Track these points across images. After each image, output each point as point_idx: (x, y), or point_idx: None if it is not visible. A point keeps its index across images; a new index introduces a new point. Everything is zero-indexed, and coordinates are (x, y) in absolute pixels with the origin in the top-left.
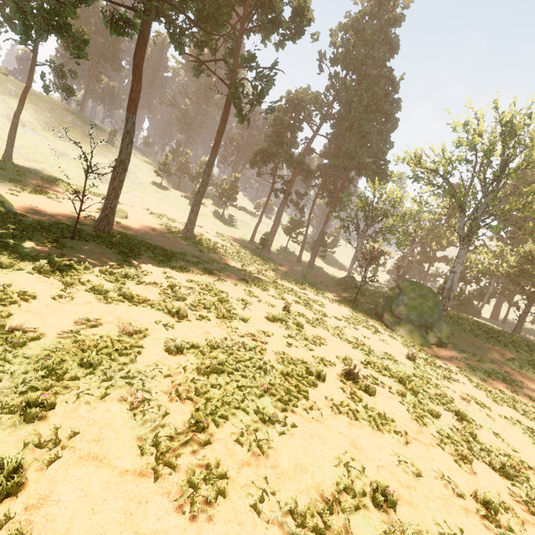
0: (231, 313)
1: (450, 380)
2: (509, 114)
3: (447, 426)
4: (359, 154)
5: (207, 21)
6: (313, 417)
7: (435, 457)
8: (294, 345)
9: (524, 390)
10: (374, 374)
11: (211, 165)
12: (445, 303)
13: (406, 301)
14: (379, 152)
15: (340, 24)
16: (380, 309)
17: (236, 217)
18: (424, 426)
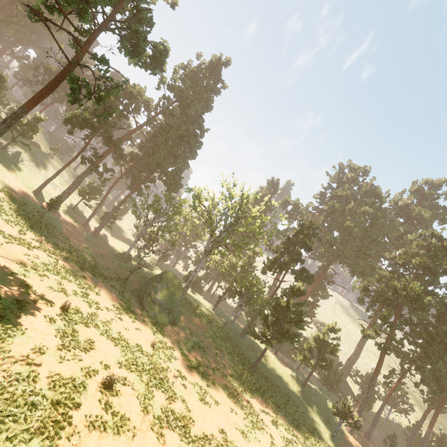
0: (5, 328)
1: (171, 360)
2: (246, 196)
3: (160, 407)
4: (165, 166)
5: (70, 3)
6: (73, 444)
7: (147, 441)
8: (67, 359)
9: (207, 355)
10: (125, 372)
11: (16, 118)
12: (185, 290)
13: (163, 289)
14: (179, 169)
15: (183, 65)
16: (143, 292)
17: (23, 154)
18: (147, 414)
